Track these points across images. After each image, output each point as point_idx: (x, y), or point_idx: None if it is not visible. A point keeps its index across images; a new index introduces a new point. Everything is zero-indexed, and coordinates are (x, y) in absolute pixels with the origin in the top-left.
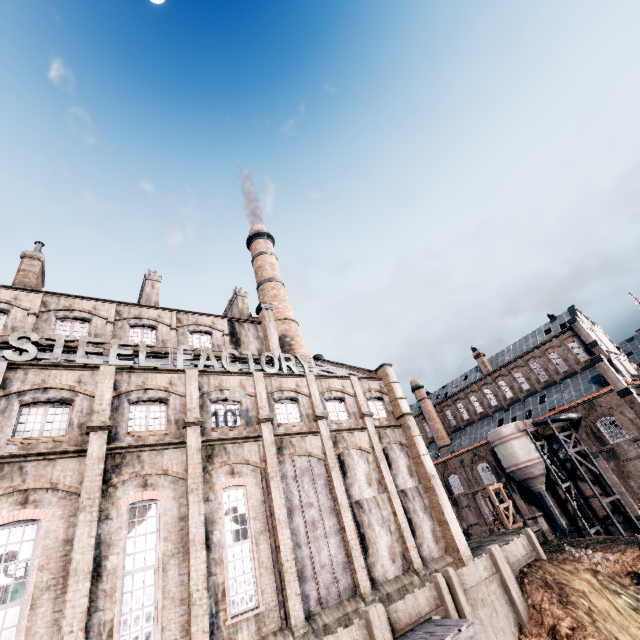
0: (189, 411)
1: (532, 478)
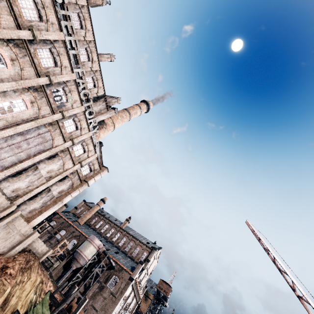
0: (55, 77)
1: (77, 261)
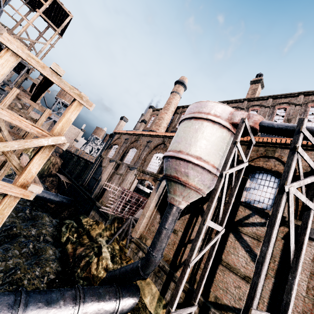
0: None
1: (180, 182)
